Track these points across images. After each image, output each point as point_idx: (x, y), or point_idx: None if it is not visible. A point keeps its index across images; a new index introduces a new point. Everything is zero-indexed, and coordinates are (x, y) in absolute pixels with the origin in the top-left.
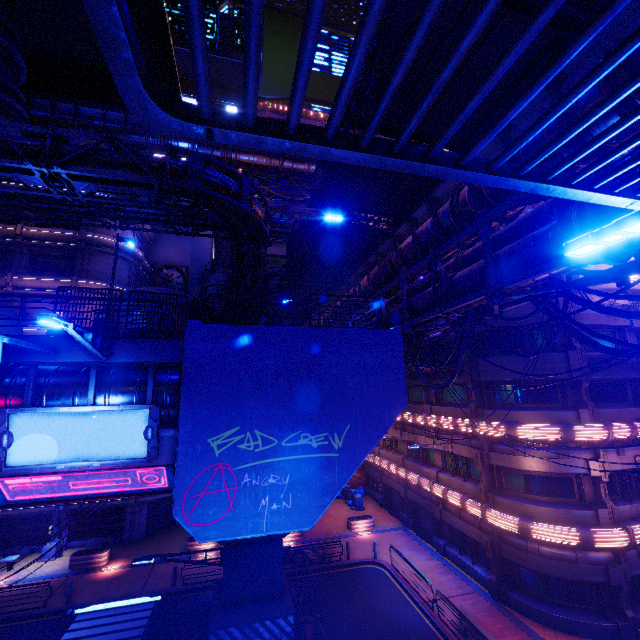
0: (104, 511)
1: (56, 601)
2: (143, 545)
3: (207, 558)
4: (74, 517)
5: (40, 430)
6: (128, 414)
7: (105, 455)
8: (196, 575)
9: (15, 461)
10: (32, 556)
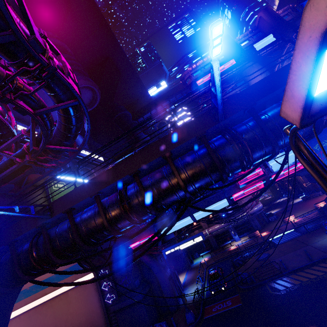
0: (242, 224)
1: (259, 241)
2: (264, 229)
3: (295, 221)
4: (234, 229)
5: (275, 162)
6: (290, 151)
7: (291, 161)
8: (298, 223)
9: (274, 170)
10: (231, 242)
